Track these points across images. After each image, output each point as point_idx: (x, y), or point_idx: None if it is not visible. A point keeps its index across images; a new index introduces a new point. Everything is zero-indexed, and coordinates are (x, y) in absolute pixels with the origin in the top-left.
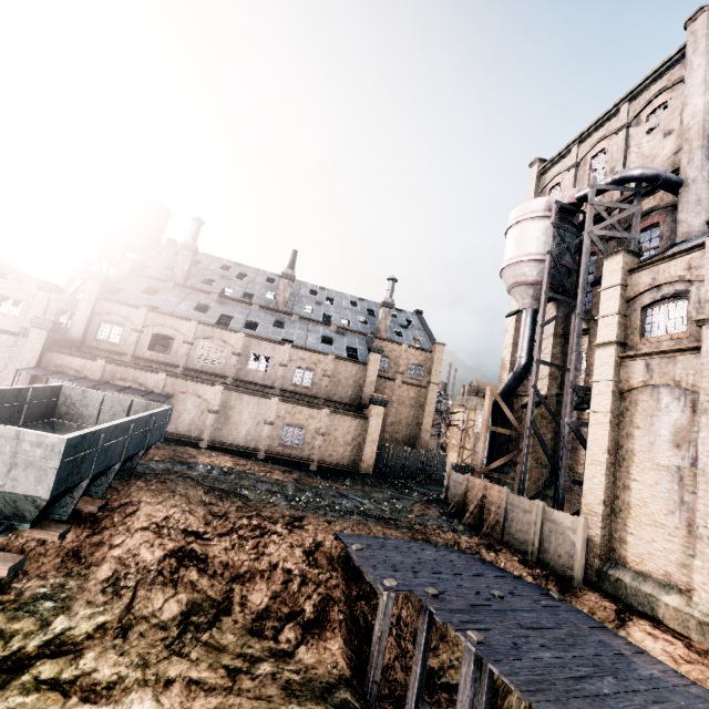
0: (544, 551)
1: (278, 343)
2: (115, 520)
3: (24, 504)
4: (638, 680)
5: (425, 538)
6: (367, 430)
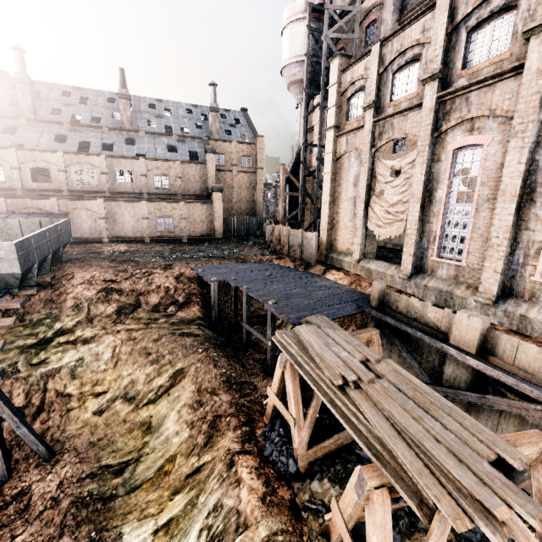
0: (303, 253)
1: (134, 159)
2: (63, 283)
3: (10, 279)
4: (313, 287)
5: (244, 261)
6: (214, 210)
